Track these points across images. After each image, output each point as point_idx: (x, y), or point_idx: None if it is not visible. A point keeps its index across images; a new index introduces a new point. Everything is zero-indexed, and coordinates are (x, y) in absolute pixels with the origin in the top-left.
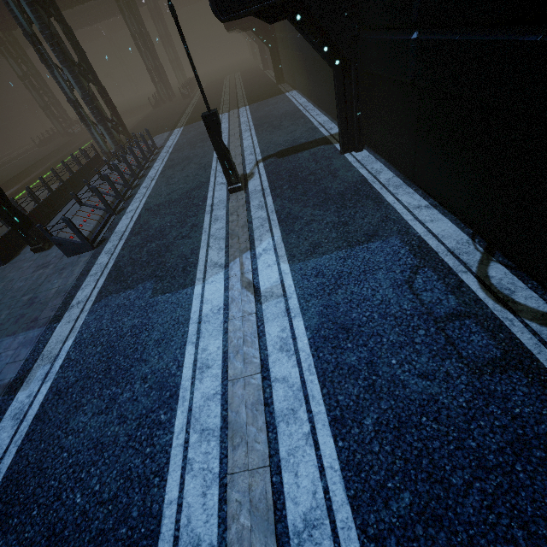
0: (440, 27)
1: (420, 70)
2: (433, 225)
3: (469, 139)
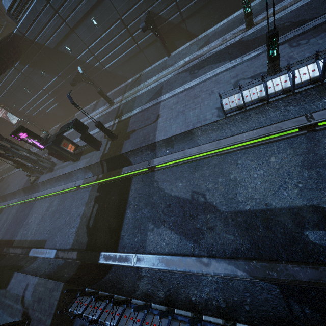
0: None
1: None
2: None
3: None
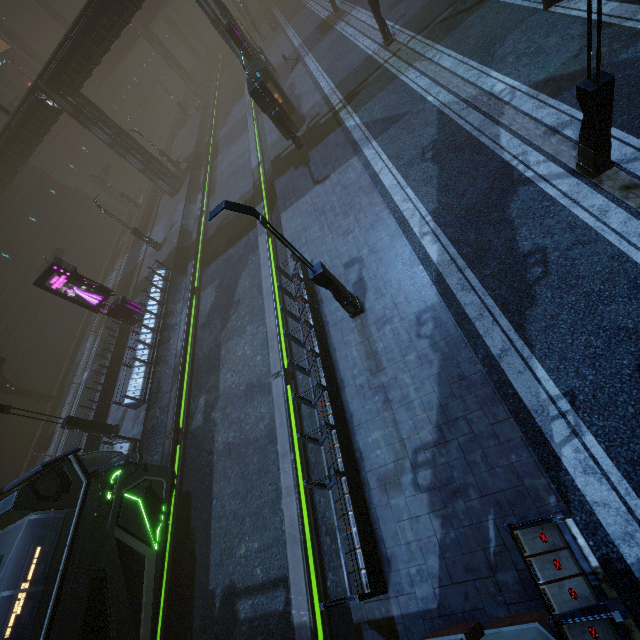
0: None
1: None
2: None
3: None
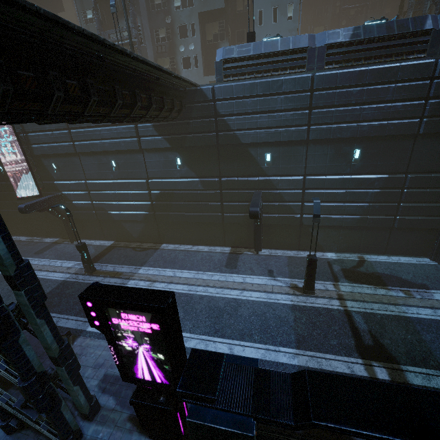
0: (3, 209)
1: (2, 215)
2: (21, 238)
3: (18, 223)
